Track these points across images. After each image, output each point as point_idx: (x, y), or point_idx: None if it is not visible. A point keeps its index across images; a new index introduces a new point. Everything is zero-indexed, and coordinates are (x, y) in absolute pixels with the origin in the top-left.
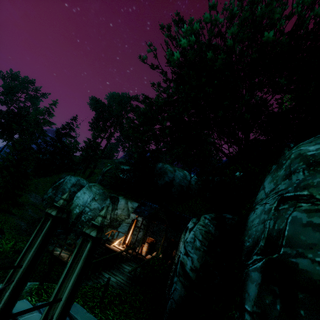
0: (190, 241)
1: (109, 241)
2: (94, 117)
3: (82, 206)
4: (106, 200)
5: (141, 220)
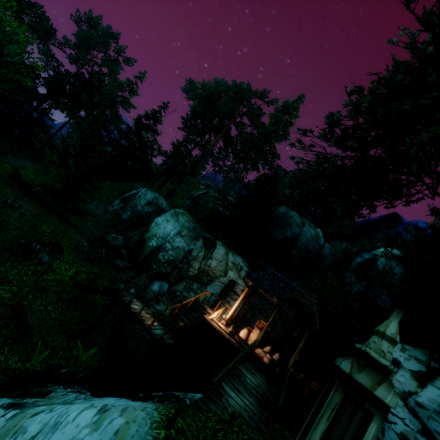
0: (439, 412)
1: (200, 306)
2: (193, 110)
3: (161, 238)
4: (197, 241)
5: (242, 285)
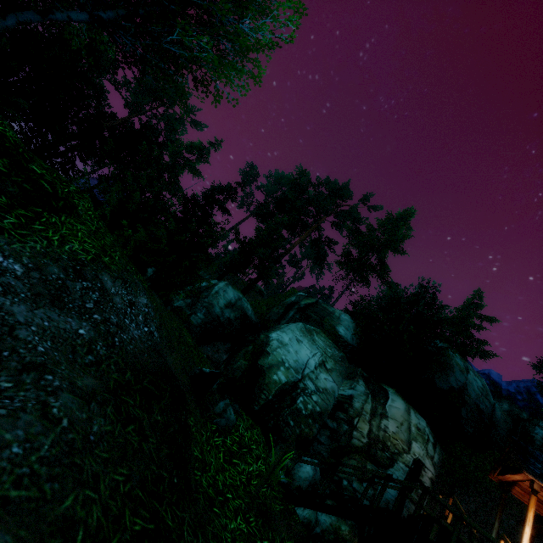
0: None
1: None
2: (281, 196)
3: (294, 370)
4: (355, 382)
5: (430, 469)
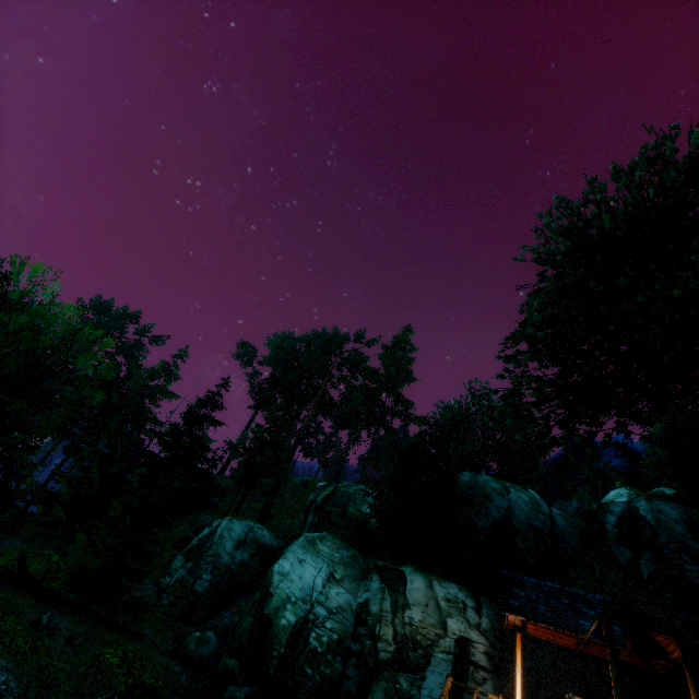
0: None
1: None
2: (270, 377)
3: (301, 601)
4: (368, 580)
5: (479, 641)
